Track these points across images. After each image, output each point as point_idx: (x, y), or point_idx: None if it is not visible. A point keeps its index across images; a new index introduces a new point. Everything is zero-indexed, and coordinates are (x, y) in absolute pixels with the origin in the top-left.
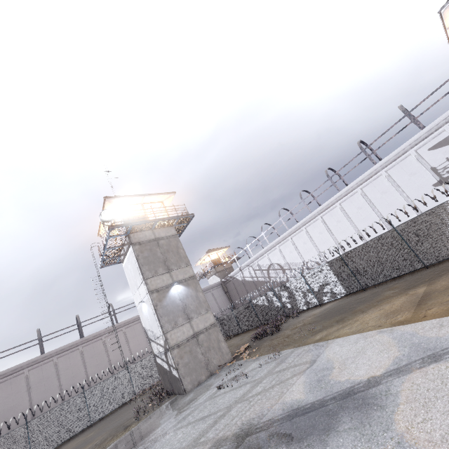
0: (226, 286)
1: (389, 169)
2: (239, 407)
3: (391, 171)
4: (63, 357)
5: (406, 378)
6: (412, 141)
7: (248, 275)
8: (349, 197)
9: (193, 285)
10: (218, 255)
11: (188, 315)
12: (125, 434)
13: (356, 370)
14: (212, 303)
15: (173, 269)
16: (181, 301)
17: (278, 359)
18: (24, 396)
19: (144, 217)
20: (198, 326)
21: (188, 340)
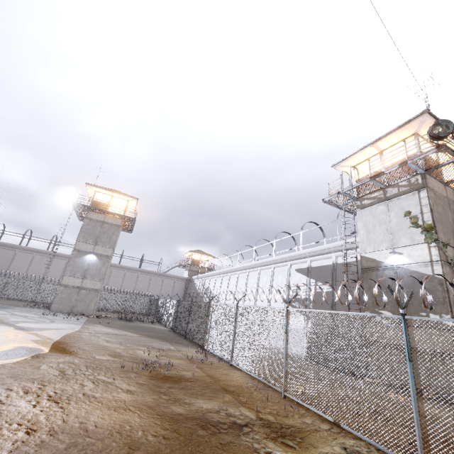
0: (188, 284)
1: (276, 267)
2: (14, 316)
3: (276, 269)
4: (56, 259)
5: (6, 326)
6: (291, 255)
7: (199, 285)
8: (254, 270)
9: (103, 261)
10: (205, 258)
11: (85, 275)
12: (12, 306)
13: (27, 324)
14: (169, 288)
15: (99, 245)
16: (88, 265)
17: (69, 320)
18: (26, 266)
19: (107, 205)
20: (86, 285)
21: (74, 287)
